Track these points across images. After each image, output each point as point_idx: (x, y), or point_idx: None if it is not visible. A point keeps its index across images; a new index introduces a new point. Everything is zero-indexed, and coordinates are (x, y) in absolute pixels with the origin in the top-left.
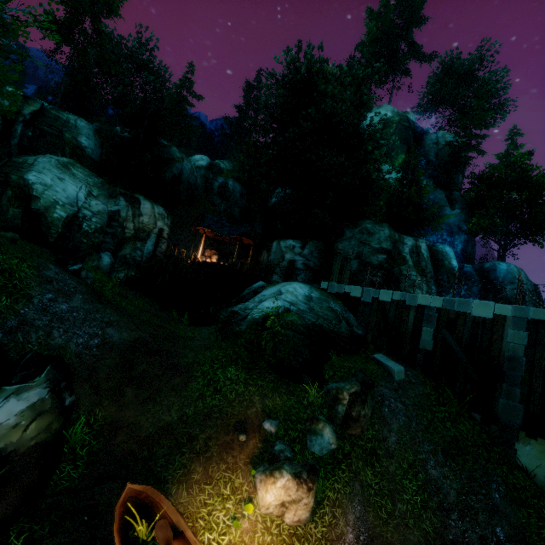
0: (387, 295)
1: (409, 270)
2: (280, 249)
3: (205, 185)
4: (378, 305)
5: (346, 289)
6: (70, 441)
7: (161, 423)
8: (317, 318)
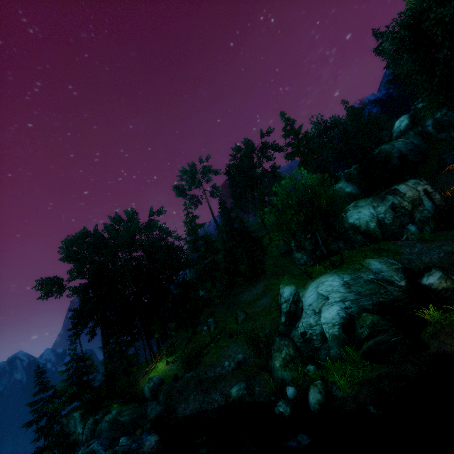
0: None
1: None
2: None
3: (422, 137)
4: None
5: None
6: None
7: None
8: None
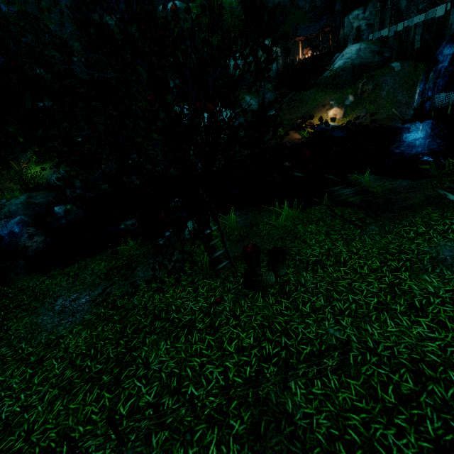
0: (401, 26)
1: (412, 3)
2: (349, 22)
3: None
4: (397, 34)
5: (381, 34)
6: (283, 123)
7: (302, 114)
8: (361, 60)
